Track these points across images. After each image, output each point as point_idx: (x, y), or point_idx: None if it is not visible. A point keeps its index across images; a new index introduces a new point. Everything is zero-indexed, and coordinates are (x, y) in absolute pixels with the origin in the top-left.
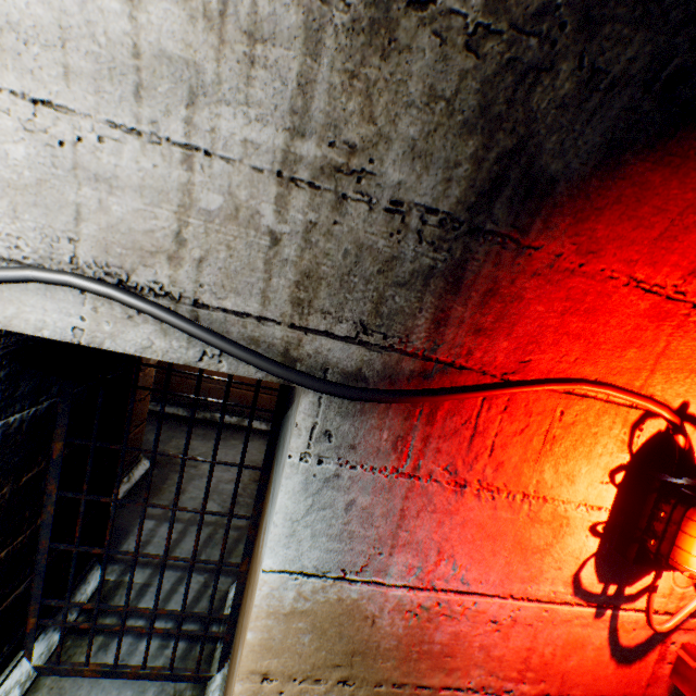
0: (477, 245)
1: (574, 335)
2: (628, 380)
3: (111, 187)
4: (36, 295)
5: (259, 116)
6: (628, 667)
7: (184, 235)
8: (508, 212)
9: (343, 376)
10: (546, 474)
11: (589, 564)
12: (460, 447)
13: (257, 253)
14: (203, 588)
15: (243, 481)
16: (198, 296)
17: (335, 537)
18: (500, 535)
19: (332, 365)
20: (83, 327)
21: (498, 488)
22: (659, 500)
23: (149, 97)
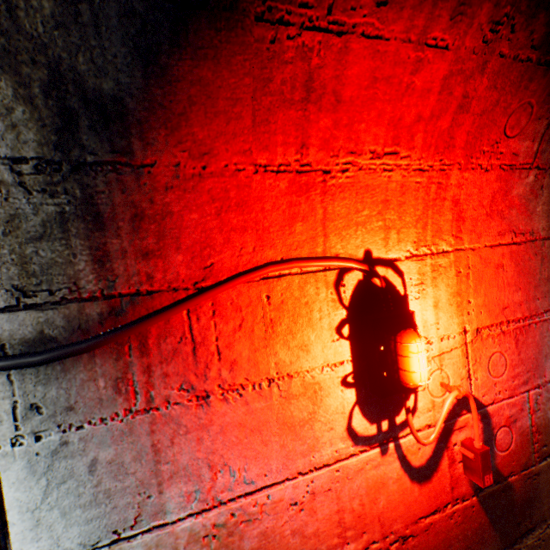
0: (92, 178)
1: (241, 228)
2: (310, 249)
3: None
4: None
5: None
6: (430, 482)
7: None
8: (100, 140)
9: (26, 345)
10: (281, 354)
11: (357, 413)
12: (187, 363)
13: None
14: None
15: None
16: None
17: (91, 504)
18: (264, 424)
19: (7, 340)
20: None
21: (243, 384)
22: (379, 337)
23: None
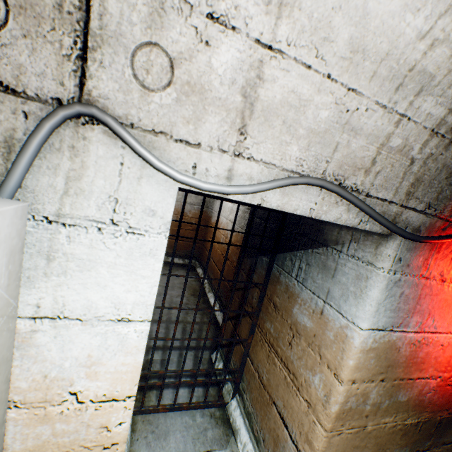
0: None
1: None
2: None
3: (355, 134)
4: (299, 191)
5: (441, 102)
6: None
7: (376, 159)
8: None
9: (411, 230)
10: None
11: None
12: (446, 263)
13: (401, 169)
14: (196, 358)
15: (185, 295)
16: (369, 191)
17: (392, 310)
18: (451, 304)
19: (409, 225)
20: (314, 208)
21: None
22: None
23: (401, 90)
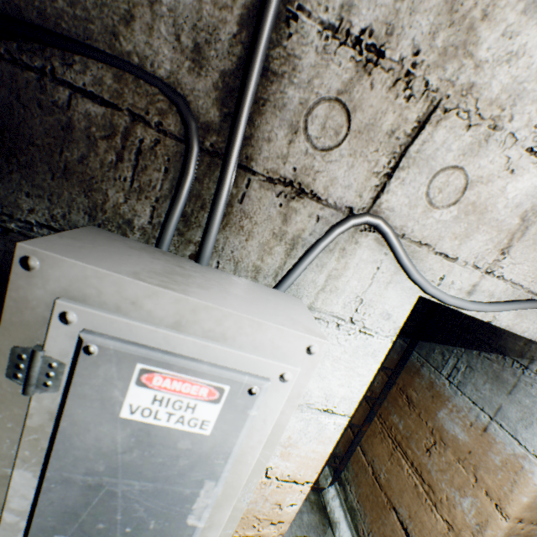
0: None
1: None
2: None
3: None
4: (535, 314)
5: None
6: None
7: None
8: None
9: None
10: None
11: None
12: None
13: None
14: None
15: None
16: None
17: None
18: None
19: None
20: None
21: None
22: None
23: None
